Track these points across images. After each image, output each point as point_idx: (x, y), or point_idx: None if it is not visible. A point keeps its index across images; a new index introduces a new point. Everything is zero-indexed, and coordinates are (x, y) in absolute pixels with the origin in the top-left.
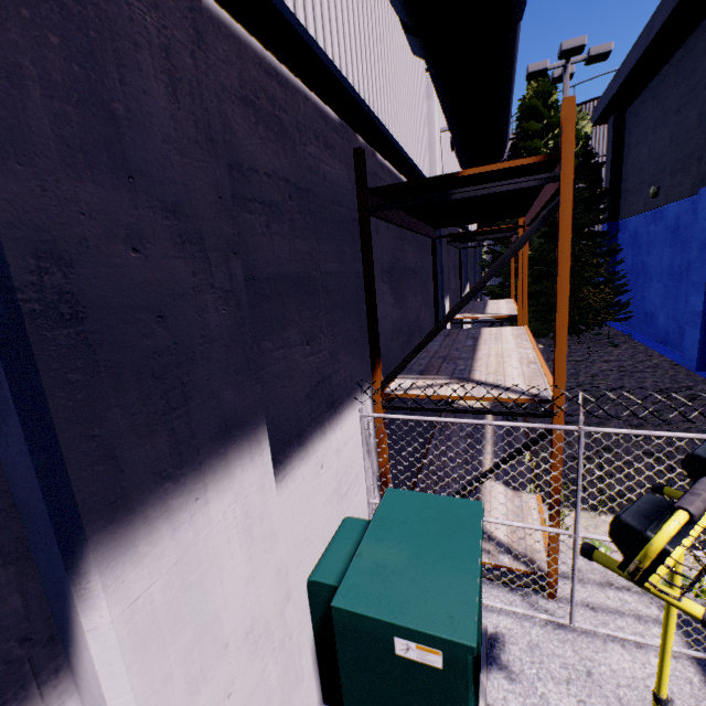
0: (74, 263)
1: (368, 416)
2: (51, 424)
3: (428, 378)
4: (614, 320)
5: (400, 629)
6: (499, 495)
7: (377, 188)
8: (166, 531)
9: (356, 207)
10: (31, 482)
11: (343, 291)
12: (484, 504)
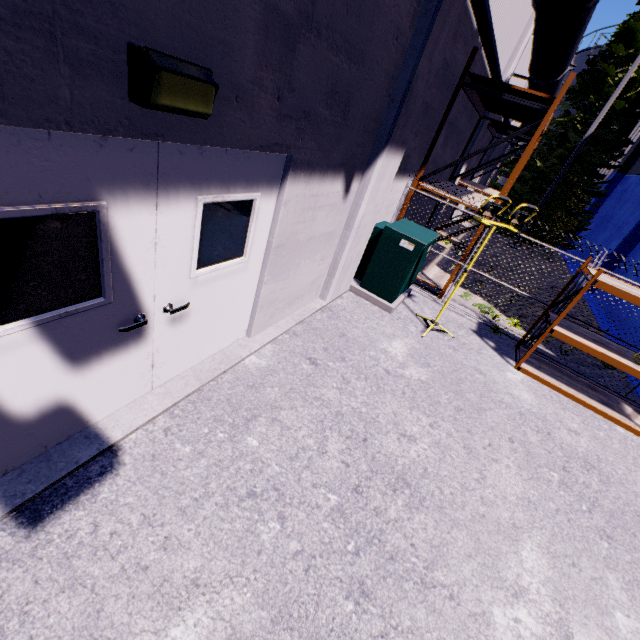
0: (416, 81)
1: (409, 188)
2: (399, 115)
3: (439, 190)
4: (564, 246)
5: (406, 237)
6: (436, 269)
7: (473, 74)
8: (389, 156)
9: (458, 80)
10: (388, 126)
11: (432, 121)
12: (428, 268)
